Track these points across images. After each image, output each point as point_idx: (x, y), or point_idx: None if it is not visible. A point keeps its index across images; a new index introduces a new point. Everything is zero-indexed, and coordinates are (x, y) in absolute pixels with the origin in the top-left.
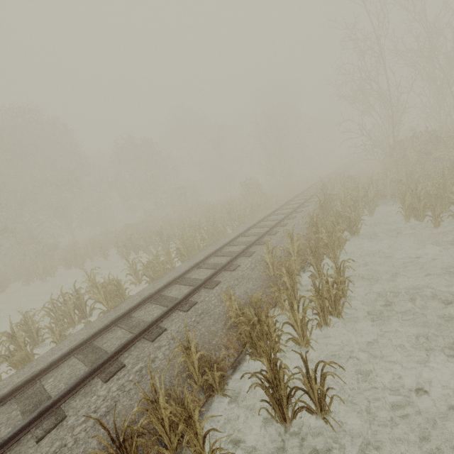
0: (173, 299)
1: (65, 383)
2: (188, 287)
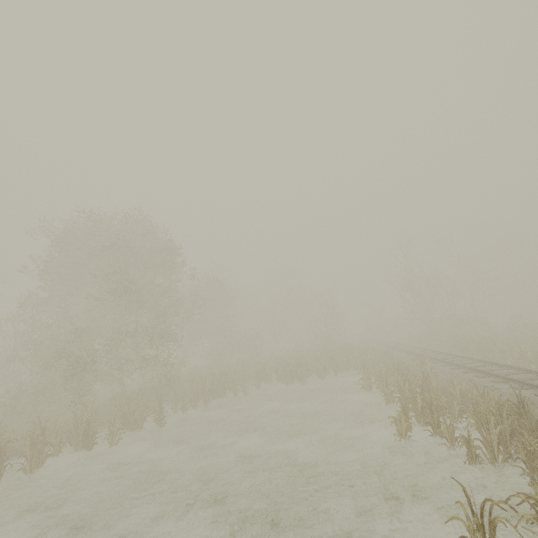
0: (478, 365)
1: (519, 377)
2: (468, 364)
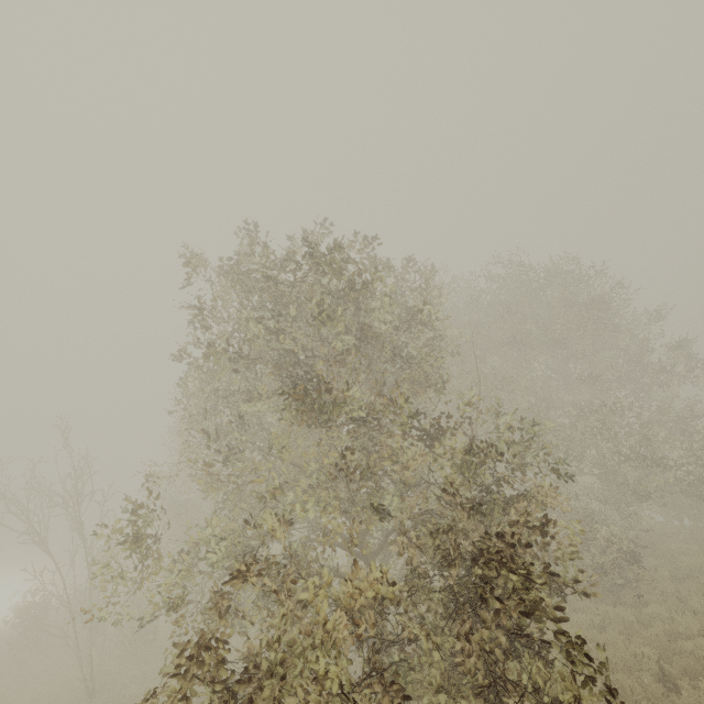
0: None
1: None
2: None
